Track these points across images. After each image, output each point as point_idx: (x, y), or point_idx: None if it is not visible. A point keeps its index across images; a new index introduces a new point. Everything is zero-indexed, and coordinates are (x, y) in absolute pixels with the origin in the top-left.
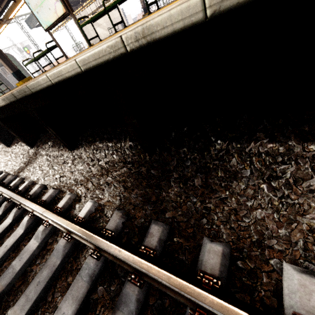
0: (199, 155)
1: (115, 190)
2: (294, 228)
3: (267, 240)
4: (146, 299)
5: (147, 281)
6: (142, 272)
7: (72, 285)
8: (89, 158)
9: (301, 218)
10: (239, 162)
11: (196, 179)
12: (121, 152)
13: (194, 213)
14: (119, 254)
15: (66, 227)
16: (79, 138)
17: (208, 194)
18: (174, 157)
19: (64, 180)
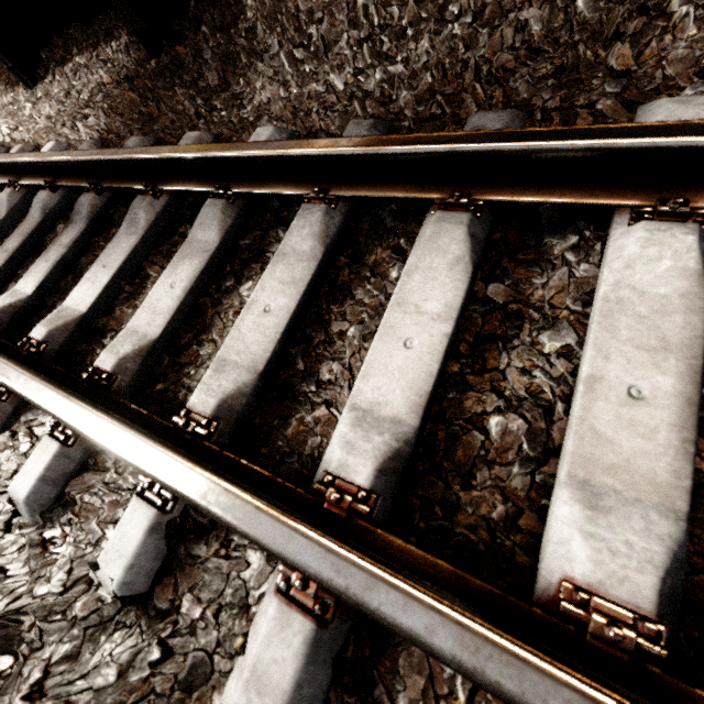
0: (224, 37)
1: (96, 123)
2: (293, 100)
3: (260, 121)
4: (109, 213)
5: (107, 186)
6: (88, 160)
7: (19, 227)
8: (61, 90)
9: (306, 86)
10: (266, 30)
11: (209, 74)
12: (113, 65)
13: (193, 119)
14: (66, 156)
15: (3, 159)
16: (43, 57)
17: (220, 92)
18: (187, 46)
19: (19, 137)
